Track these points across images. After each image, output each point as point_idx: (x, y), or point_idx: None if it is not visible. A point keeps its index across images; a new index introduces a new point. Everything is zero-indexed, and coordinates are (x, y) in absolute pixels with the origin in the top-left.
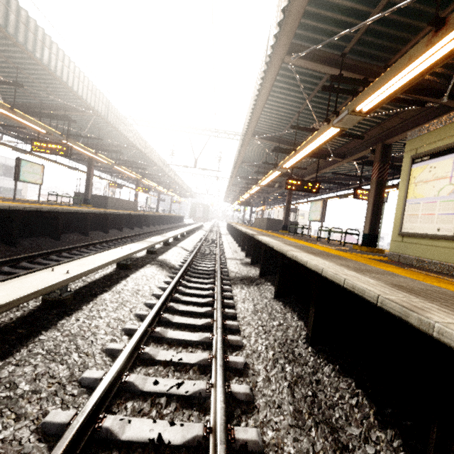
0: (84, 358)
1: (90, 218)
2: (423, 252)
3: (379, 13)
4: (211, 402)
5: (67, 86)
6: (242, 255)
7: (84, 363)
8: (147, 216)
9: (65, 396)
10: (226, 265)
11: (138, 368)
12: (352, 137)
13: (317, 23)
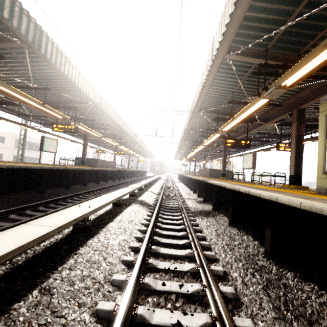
0: (110, 266)
1: (88, 173)
2: None
3: (293, 20)
4: (209, 298)
5: (78, 87)
6: (195, 196)
7: (110, 270)
8: (123, 171)
9: (105, 292)
10: (186, 203)
11: (147, 274)
12: (274, 105)
13: (247, 31)
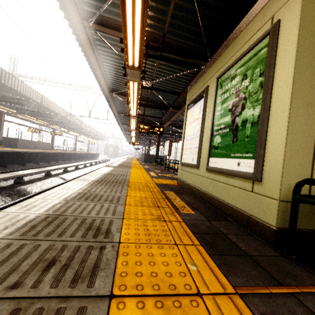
0: None
1: None
2: (187, 177)
3: None
4: None
5: None
6: None
7: None
8: (55, 154)
9: None
10: None
11: None
12: (172, 93)
13: None
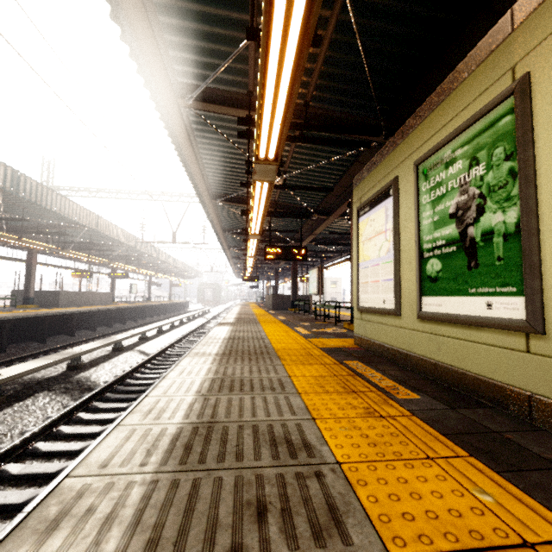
0: None
1: (7, 326)
2: (377, 332)
3: None
4: None
5: None
6: None
7: None
8: (119, 310)
9: None
10: None
11: None
12: (319, 190)
13: (199, 57)
